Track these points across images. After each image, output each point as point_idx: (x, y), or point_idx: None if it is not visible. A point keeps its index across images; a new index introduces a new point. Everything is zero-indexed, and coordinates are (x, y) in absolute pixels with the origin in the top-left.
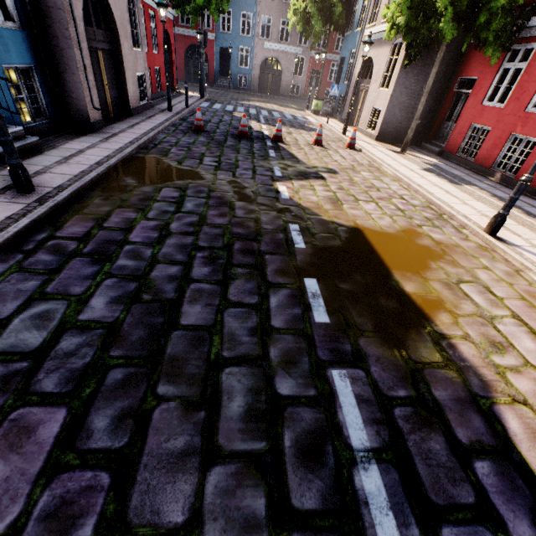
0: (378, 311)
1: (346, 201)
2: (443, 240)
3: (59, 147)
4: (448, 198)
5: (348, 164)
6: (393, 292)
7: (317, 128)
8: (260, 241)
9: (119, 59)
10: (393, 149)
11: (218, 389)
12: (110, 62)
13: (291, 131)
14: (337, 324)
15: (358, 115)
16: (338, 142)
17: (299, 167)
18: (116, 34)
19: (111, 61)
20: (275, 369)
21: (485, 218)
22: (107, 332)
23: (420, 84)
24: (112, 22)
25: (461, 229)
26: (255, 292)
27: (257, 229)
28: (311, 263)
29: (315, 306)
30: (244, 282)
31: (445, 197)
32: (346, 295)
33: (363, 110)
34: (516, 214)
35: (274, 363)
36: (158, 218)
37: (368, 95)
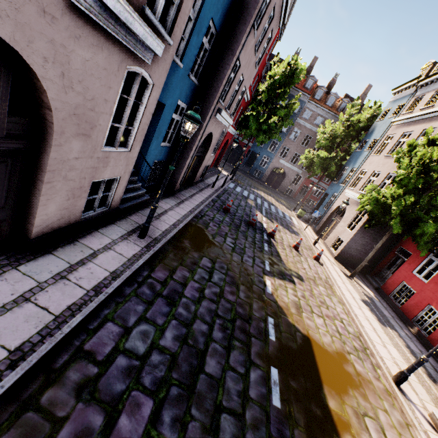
0: (309, 413)
1: (305, 310)
2: (362, 373)
3: None
4: (374, 335)
5: (312, 275)
6: (321, 402)
7: (297, 231)
8: (250, 324)
9: (202, 159)
10: (344, 271)
11: (218, 425)
12: (197, 160)
13: (280, 228)
14: (284, 411)
15: (327, 234)
16: (309, 250)
17: (281, 266)
18: (207, 149)
19: (198, 160)
20: (247, 427)
21: (396, 366)
22: (171, 358)
23: (373, 238)
24: (209, 144)
25: (376, 368)
26: (243, 364)
27: (250, 313)
28: (277, 355)
29: (274, 391)
30: (238, 354)
31: (372, 334)
32: (293, 391)
33: (331, 233)
34: (420, 372)
35: (247, 422)
36: (199, 281)
37: (337, 226)
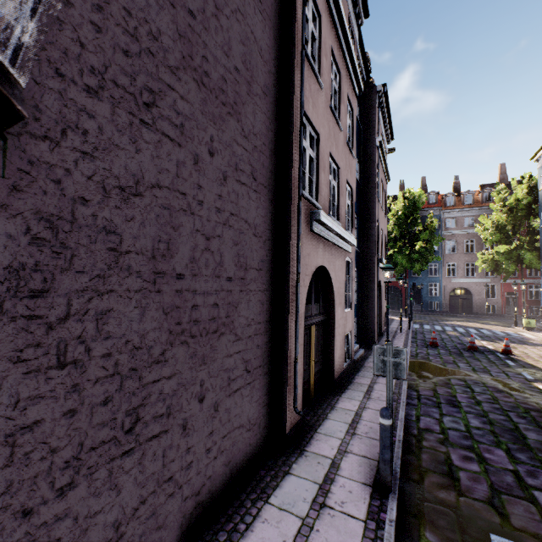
0: None
1: None
2: None
3: (371, 354)
4: None
5: None
6: None
7: (541, 343)
8: None
9: (379, 307)
10: None
11: None
12: None
13: (513, 345)
14: None
15: None
16: None
17: None
18: (380, 296)
19: None
20: None
21: None
22: (490, 432)
23: None
24: (379, 291)
25: None
26: None
27: (541, 407)
28: None
29: None
30: None
31: None
32: None
33: None
34: None
35: None
36: (464, 393)
37: None
